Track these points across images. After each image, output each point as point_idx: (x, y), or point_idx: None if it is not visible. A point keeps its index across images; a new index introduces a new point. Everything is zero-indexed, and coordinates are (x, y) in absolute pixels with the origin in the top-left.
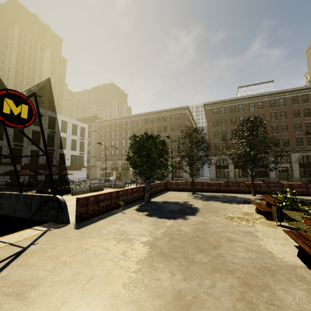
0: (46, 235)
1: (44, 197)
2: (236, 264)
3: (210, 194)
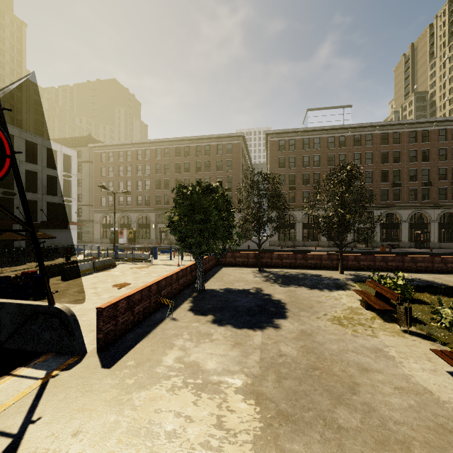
0: (50, 391)
1: (29, 308)
2: (402, 425)
3: (283, 271)
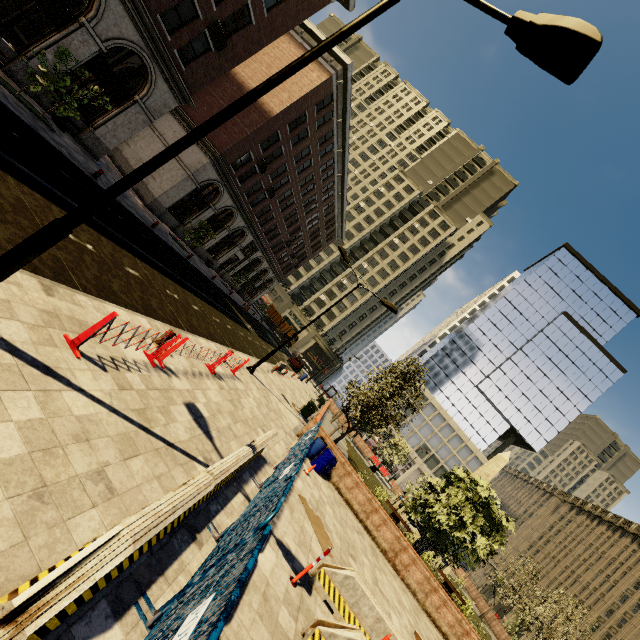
0: None
1: None
2: None
3: None
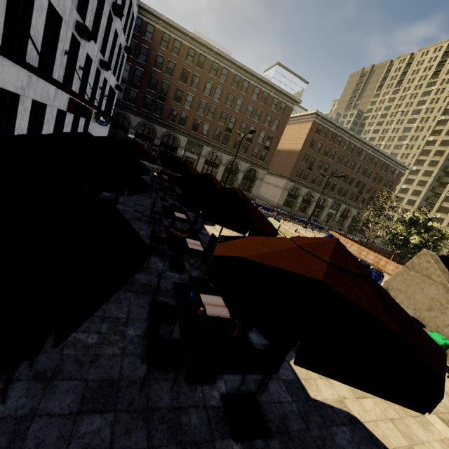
0: None
1: None
2: None
3: None
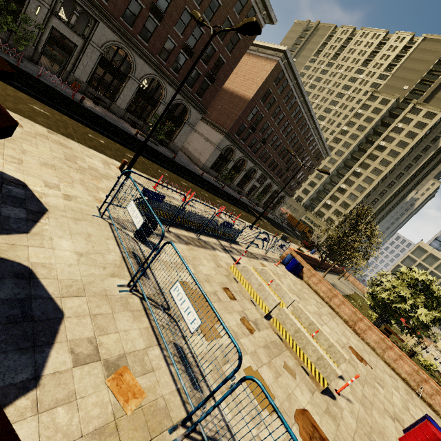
0: None
1: None
2: None
3: None
